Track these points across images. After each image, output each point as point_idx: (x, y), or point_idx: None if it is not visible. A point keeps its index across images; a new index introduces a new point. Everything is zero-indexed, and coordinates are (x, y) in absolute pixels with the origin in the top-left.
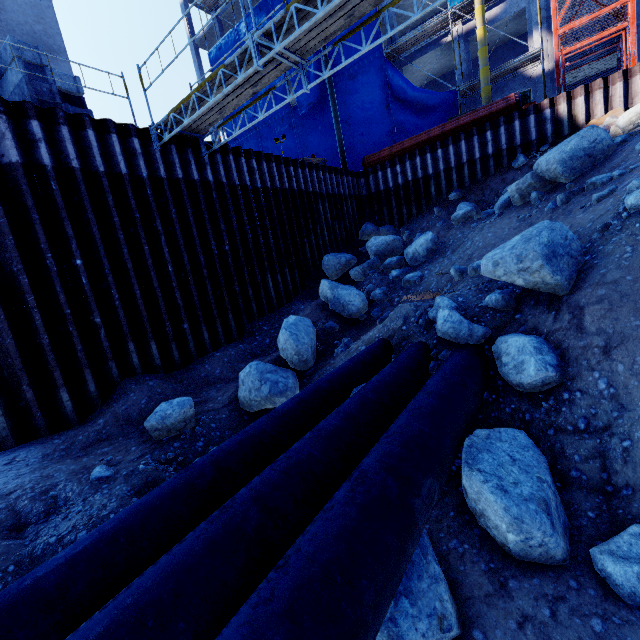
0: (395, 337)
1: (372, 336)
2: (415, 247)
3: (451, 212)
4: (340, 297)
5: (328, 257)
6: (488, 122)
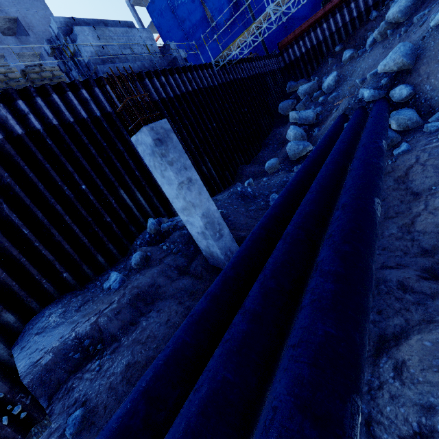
0: (347, 111)
1: (334, 117)
2: (328, 82)
3: (339, 58)
4: (302, 116)
5: (282, 104)
6: None
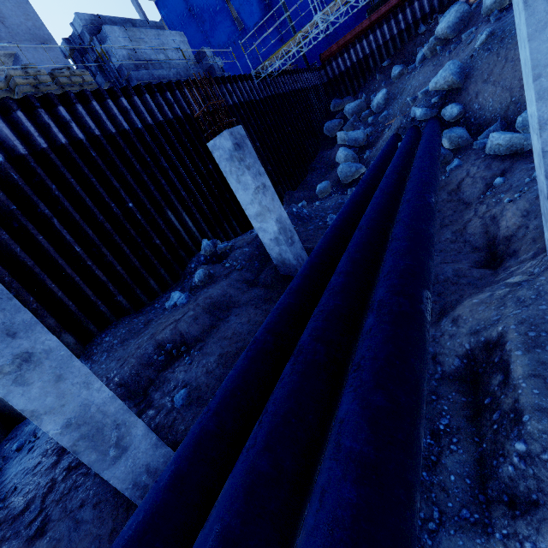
0: (399, 130)
1: (387, 137)
2: (377, 101)
3: (387, 75)
4: (352, 137)
5: (328, 124)
6: (398, 8)
